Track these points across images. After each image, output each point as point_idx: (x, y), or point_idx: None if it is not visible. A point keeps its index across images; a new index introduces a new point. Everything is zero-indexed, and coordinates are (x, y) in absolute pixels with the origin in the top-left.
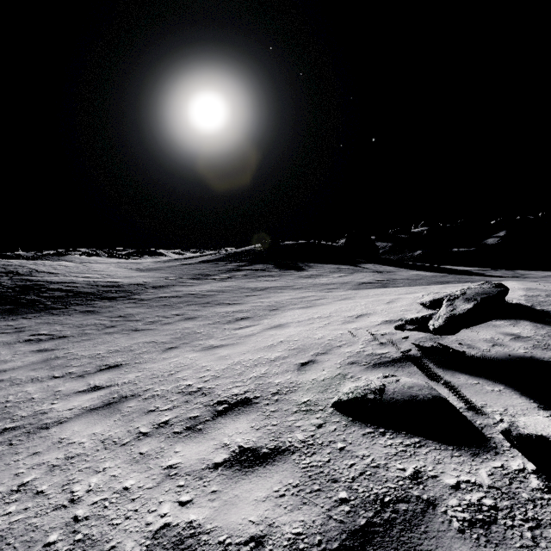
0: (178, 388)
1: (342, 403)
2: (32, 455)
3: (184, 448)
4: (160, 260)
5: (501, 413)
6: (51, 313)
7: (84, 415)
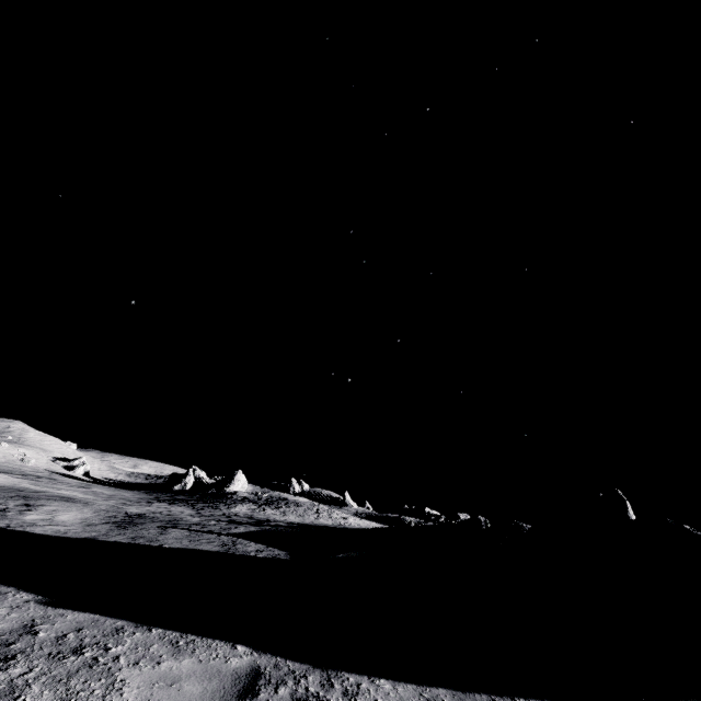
0: None
1: None
2: None
3: None
4: None
5: None
6: (146, 498)
7: None
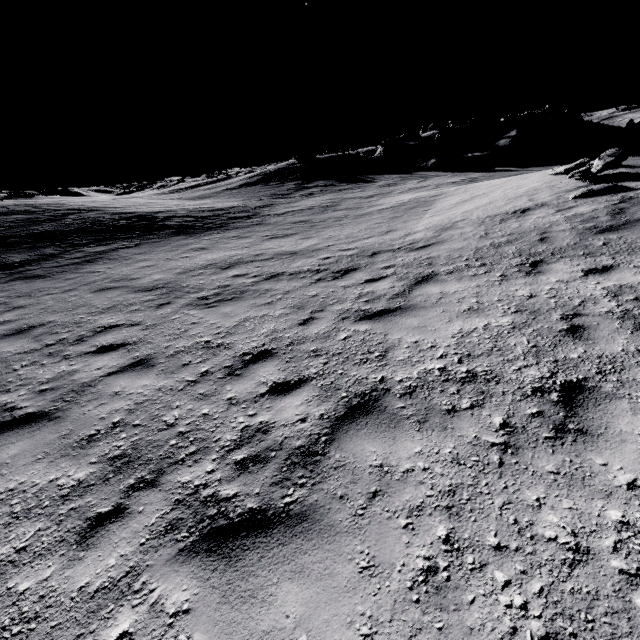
0: (473, 219)
1: (576, 197)
2: (460, 235)
3: (531, 216)
4: (160, 192)
5: (634, 185)
6: (226, 229)
7: (444, 232)
